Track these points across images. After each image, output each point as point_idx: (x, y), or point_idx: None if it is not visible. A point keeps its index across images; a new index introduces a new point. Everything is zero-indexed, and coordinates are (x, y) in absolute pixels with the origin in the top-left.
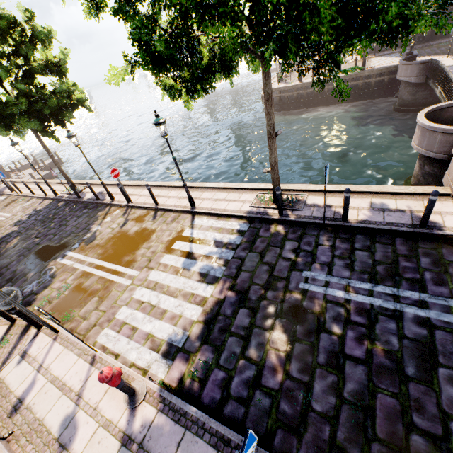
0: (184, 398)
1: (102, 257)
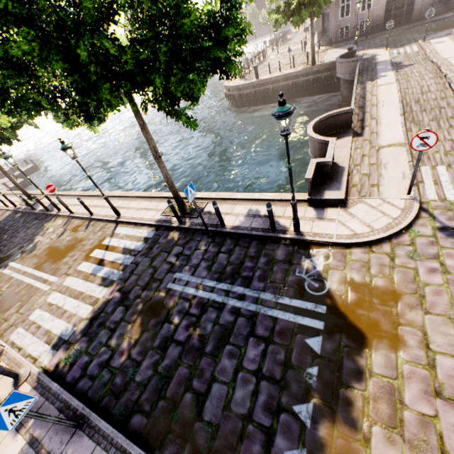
0: (55, 378)
1: (35, 266)
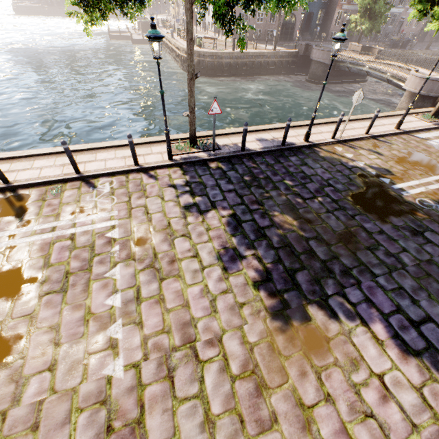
0: None
1: (431, 174)
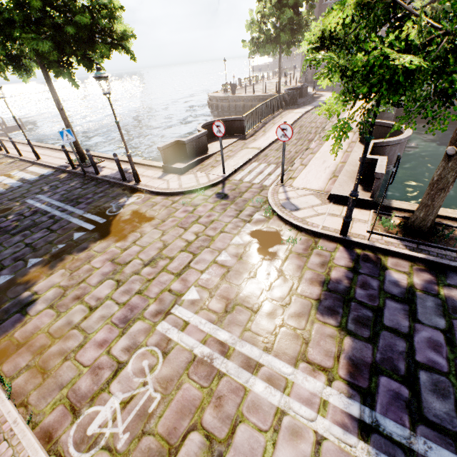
0: None
1: None
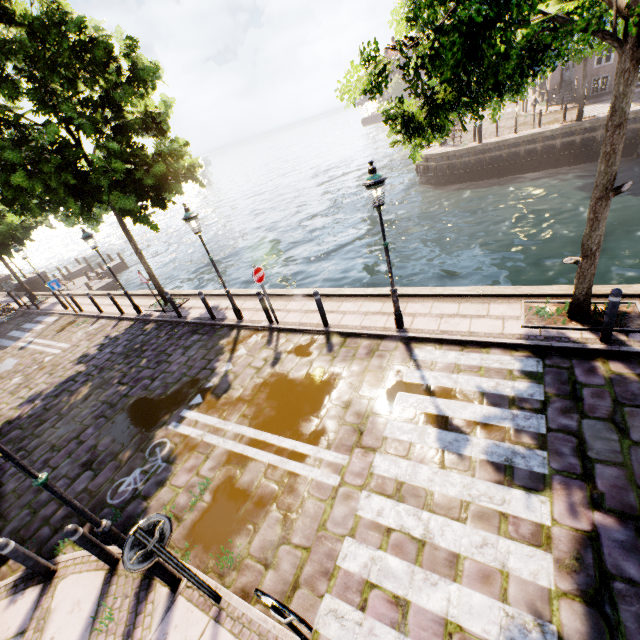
0: None
1: (256, 422)
